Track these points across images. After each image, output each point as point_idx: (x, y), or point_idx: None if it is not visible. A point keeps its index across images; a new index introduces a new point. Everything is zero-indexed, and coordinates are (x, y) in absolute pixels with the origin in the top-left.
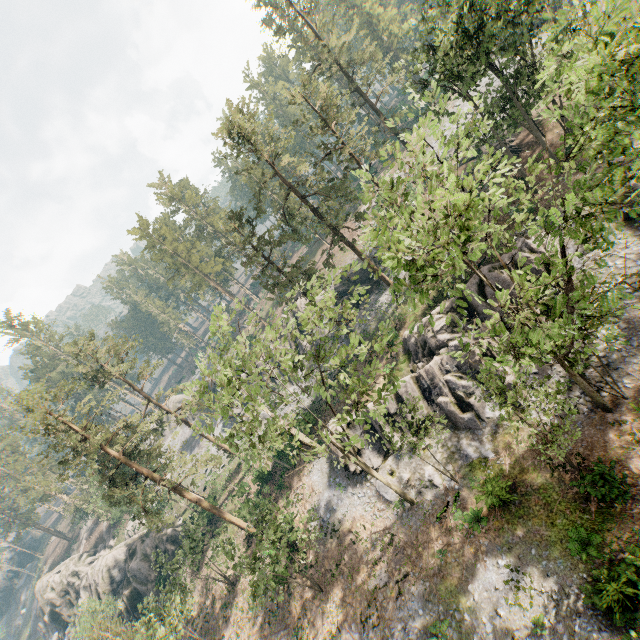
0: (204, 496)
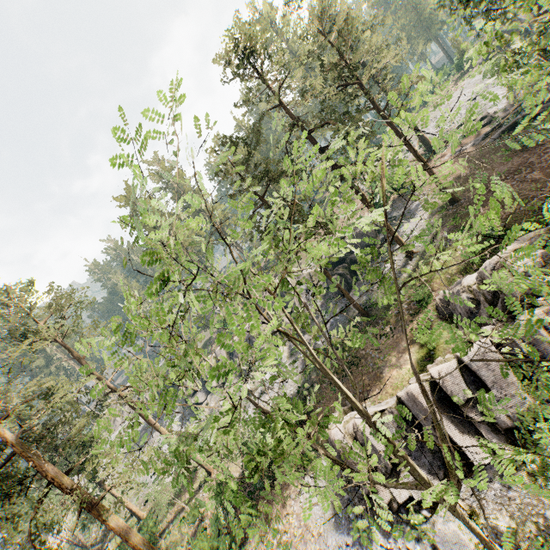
0: (143, 513)
